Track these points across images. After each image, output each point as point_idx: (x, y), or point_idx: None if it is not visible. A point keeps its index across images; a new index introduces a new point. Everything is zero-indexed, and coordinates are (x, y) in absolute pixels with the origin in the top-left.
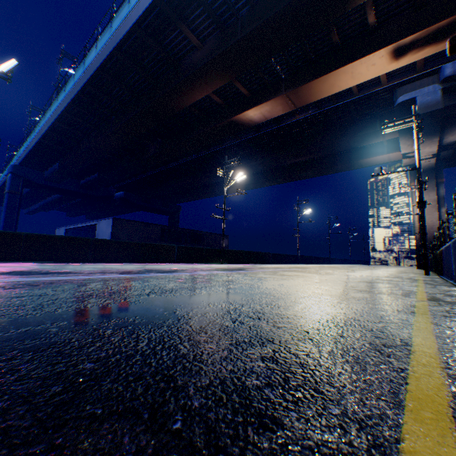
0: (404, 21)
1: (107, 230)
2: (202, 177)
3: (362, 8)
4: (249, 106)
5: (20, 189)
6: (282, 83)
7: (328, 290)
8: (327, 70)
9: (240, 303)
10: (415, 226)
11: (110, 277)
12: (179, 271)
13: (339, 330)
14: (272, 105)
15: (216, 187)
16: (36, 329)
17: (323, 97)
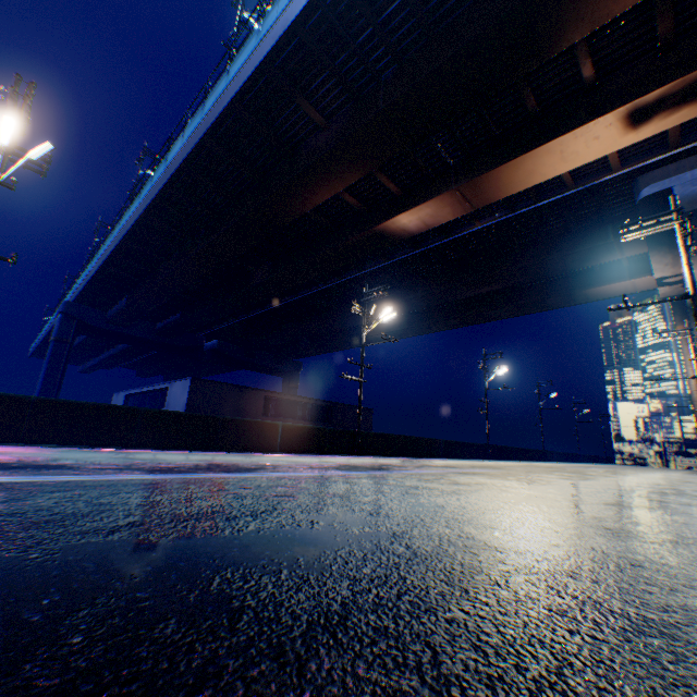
0: (641, 71)
1: (181, 397)
2: (333, 317)
3: (571, 58)
4: (401, 209)
5: (71, 335)
6: (451, 173)
7: (541, 528)
8: (520, 150)
9: (301, 575)
10: (693, 398)
11: (115, 479)
12: (265, 469)
13: None
14: (436, 205)
15: (354, 333)
16: None
17: (517, 191)
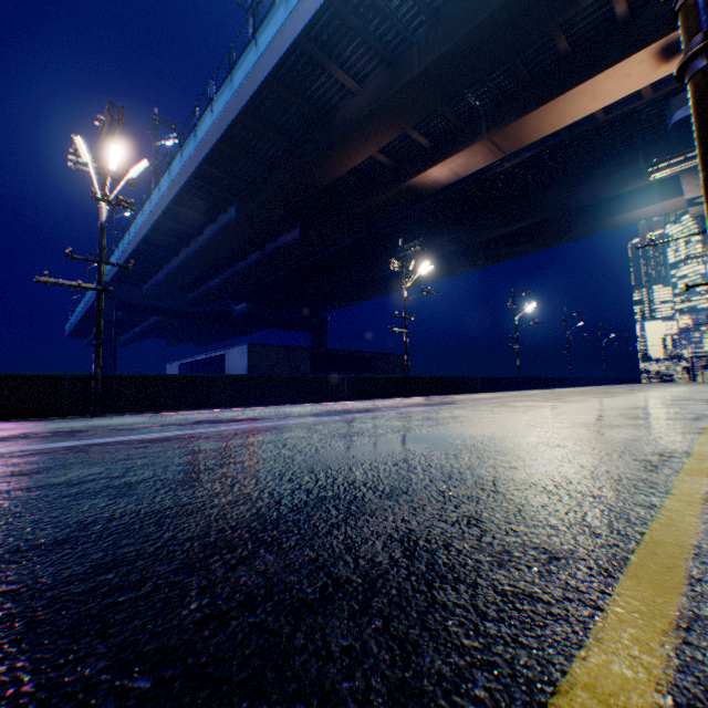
0: None
1: (240, 362)
2: (360, 270)
3: None
4: (432, 162)
5: (114, 314)
6: (481, 122)
7: (590, 419)
8: (552, 95)
9: (503, 434)
10: None
11: (315, 420)
12: (375, 410)
13: (621, 446)
14: (467, 156)
15: (380, 283)
16: (368, 454)
17: (548, 133)
